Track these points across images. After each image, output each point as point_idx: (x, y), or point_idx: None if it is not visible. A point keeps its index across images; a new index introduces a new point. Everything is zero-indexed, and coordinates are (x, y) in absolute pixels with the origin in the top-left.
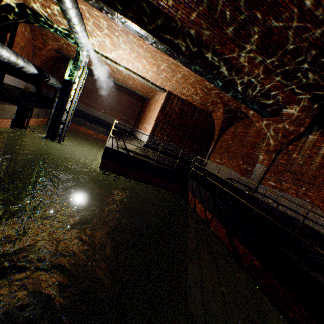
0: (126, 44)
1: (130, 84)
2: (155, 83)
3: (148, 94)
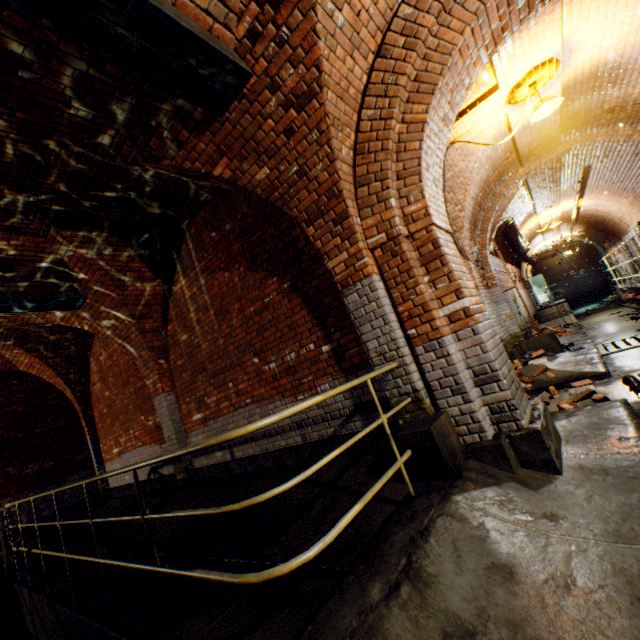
0: None
1: None
2: None
3: None
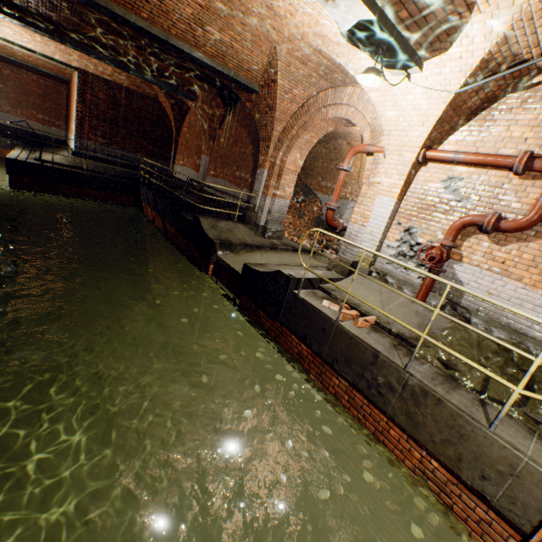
0: None
1: (22, 56)
2: (55, 59)
3: (64, 73)
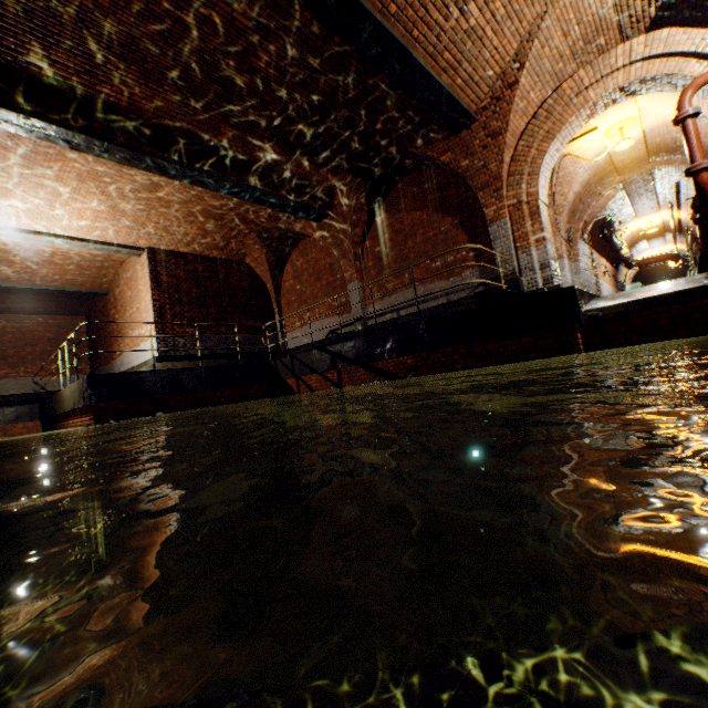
0: (28, 180)
1: (44, 276)
2: (116, 243)
3: (100, 283)
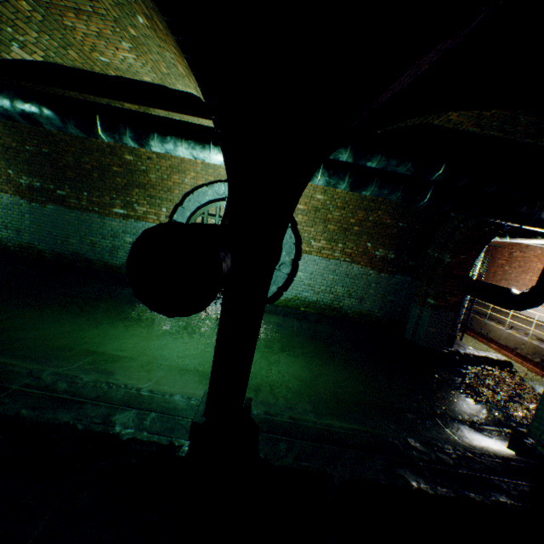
0: None
1: None
2: None
3: (502, 242)
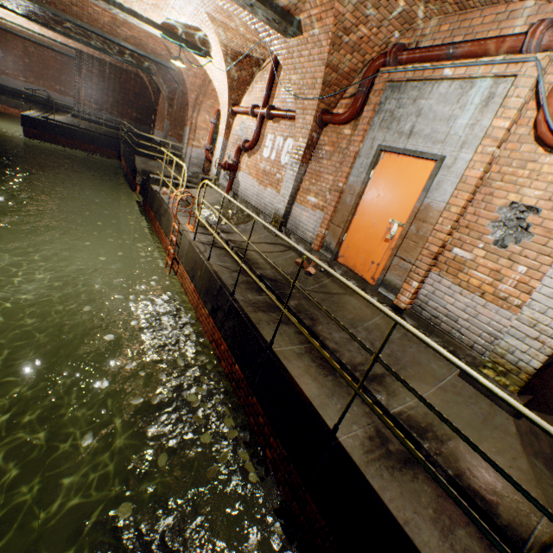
0: None
1: (40, 37)
2: (59, 41)
3: (72, 52)
